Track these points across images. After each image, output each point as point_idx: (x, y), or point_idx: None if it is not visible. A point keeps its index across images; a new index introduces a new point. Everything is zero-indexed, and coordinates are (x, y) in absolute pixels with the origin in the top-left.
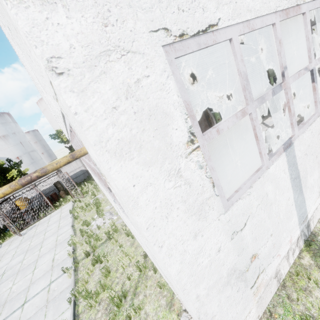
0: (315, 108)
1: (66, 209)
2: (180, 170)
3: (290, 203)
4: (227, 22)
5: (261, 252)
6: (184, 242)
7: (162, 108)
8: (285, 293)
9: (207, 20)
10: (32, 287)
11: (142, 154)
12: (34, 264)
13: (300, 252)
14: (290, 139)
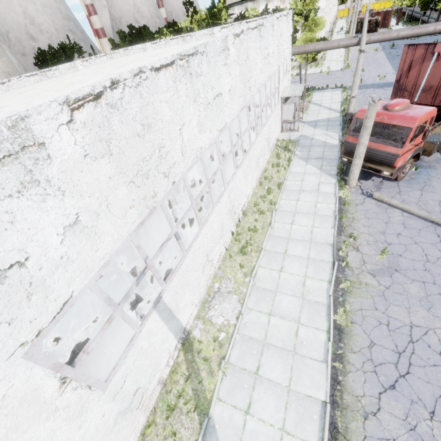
0: (182, 253)
1: None
2: (57, 407)
3: (165, 333)
4: (81, 285)
5: (143, 383)
6: (71, 439)
7: (31, 390)
8: (165, 389)
9: (61, 303)
10: None
11: (20, 429)
12: None
13: (179, 352)
14: (159, 295)
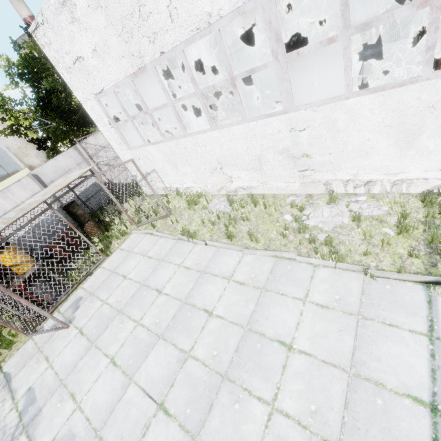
0: None
1: (148, 244)
2: None
3: None
4: None
5: None
6: None
7: None
8: None
9: None
10: (372, 371)
11: None
12: (259, 339)
13: None
14: None
